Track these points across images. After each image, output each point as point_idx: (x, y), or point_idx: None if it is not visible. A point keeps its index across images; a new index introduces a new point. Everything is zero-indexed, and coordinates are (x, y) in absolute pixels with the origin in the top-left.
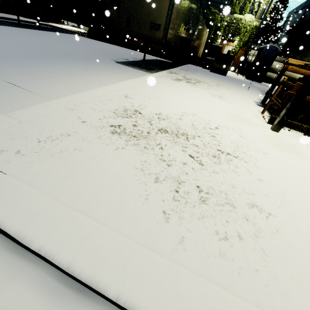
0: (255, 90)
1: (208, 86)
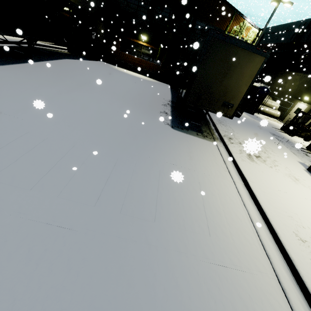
0: (278, 142)
1: (270, 158)
